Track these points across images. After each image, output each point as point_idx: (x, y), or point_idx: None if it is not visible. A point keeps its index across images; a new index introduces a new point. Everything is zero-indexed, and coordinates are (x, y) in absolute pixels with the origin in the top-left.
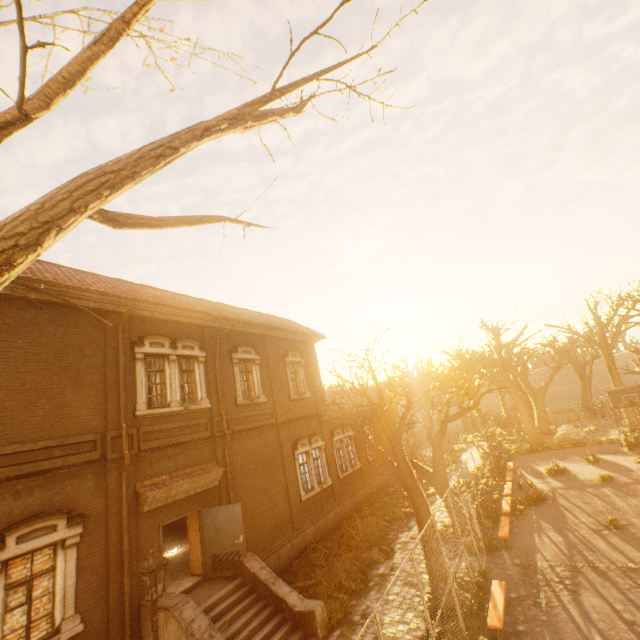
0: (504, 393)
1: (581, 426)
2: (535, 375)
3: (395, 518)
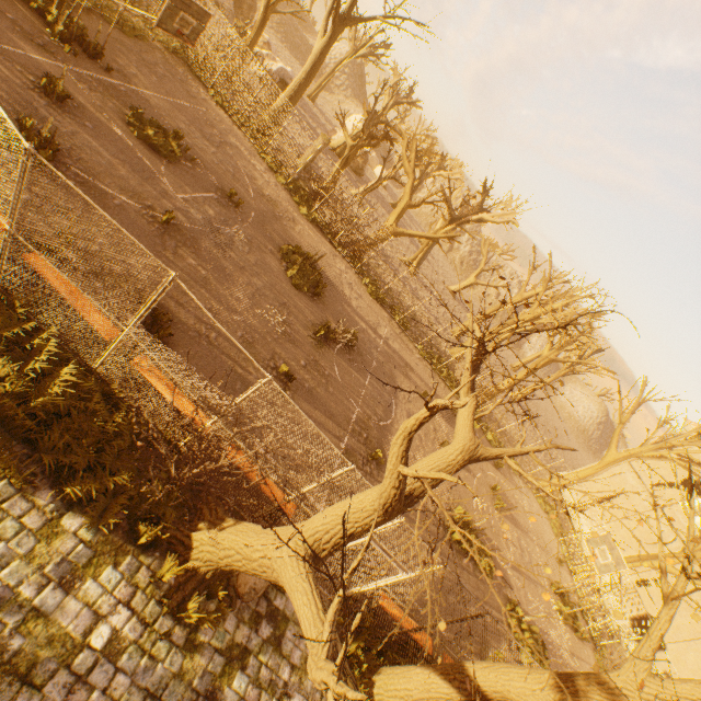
0: None
1: None
2: None
3: None
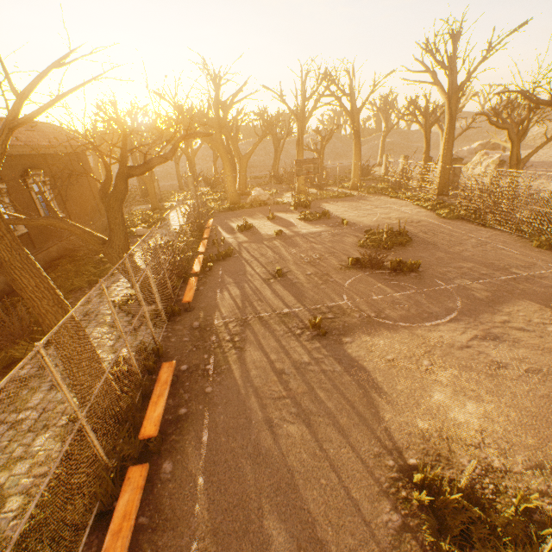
0: (217, 157)
1: (268, 190)
2: (244, 145)
3: (75, 289)
